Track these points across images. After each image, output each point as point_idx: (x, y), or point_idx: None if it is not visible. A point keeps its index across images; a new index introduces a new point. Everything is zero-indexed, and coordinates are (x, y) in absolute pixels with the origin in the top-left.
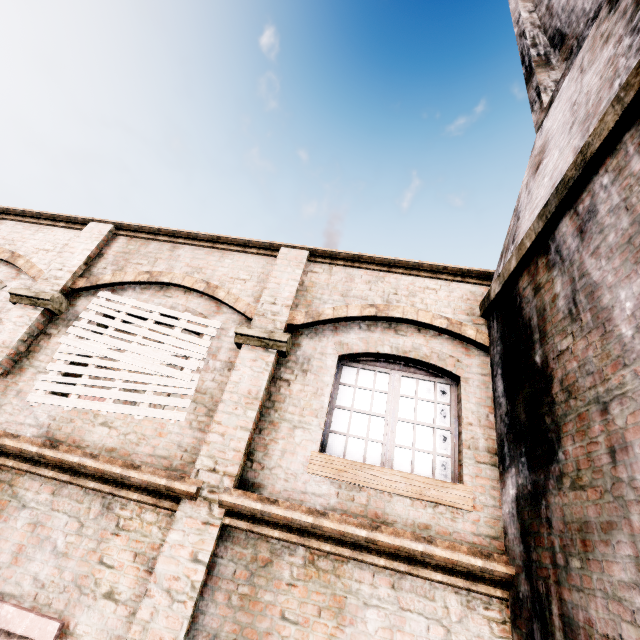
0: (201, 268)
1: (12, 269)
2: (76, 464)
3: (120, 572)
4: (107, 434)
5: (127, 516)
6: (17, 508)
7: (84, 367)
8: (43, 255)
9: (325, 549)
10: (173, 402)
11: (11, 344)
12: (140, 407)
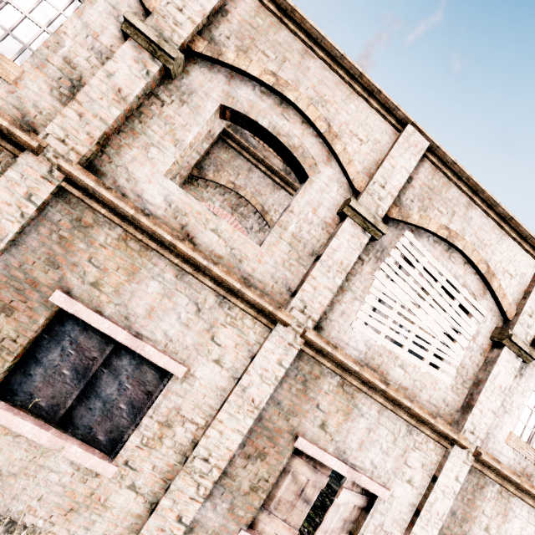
0: (485, 245)
1: (322, 147)
2: (405, 405)
3: (415, 471)
4: (403, 375)
5: (420, 441)
6: (358, 415)
7: (391, 311)
8: (357, 147)
9: (511, 490)
10: (446, 367)
11: (348, 268)
12: (426, 363)
